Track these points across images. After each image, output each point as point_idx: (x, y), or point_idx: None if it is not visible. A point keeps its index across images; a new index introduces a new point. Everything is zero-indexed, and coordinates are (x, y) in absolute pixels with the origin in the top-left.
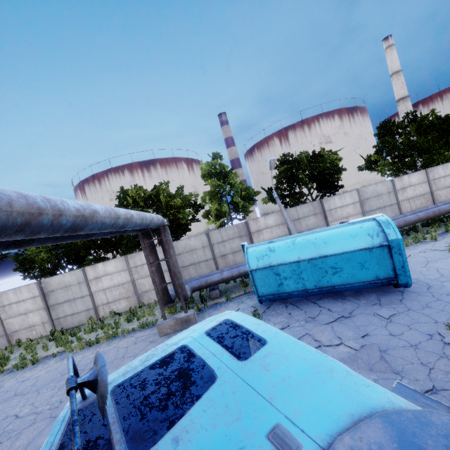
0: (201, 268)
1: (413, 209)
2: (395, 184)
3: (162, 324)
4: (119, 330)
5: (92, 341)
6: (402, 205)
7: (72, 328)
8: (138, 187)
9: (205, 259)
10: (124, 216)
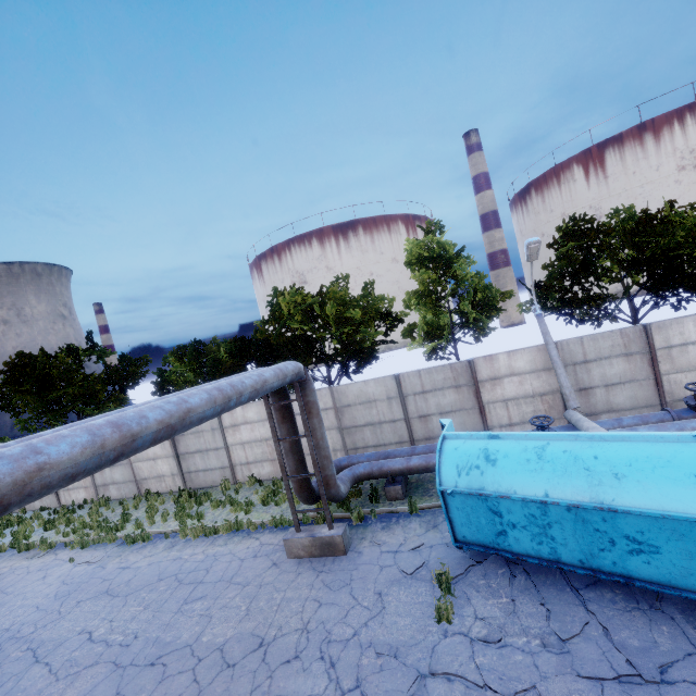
0: (383, 432)
1: None
2: None
3: (291, 540)
4: (248, 516)
5: (209, 529)
6: None
7: (204, 487)
8: (294, 290)
9: (391, 419)
10: (158, 427)
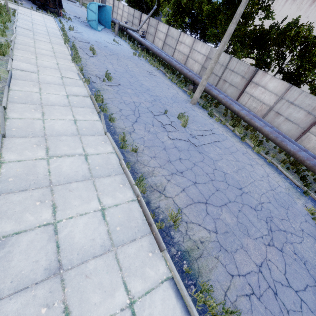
0: (130, 24)
1: (177, 59)
2: (180, 36)
3: None
4: None
5: None
6: (175, 52)
7: None
8: None
9: (131, 22)
10: None
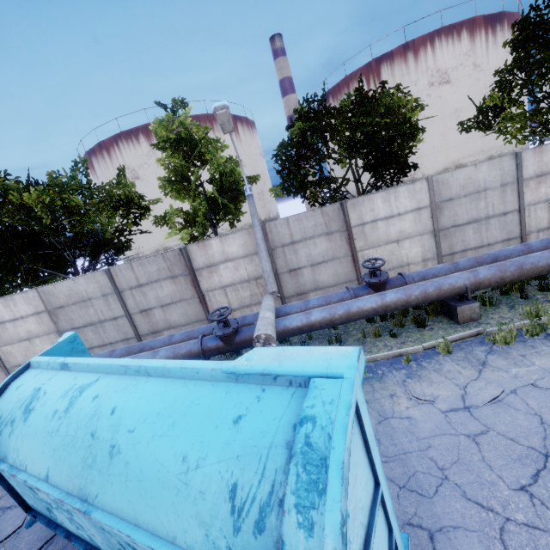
0: (107, 331)
1: None
2: (523, 165)
3: None
4: None
5: None
6: (530, 214)
7: None
8: None
9: (112, 317)
10: None
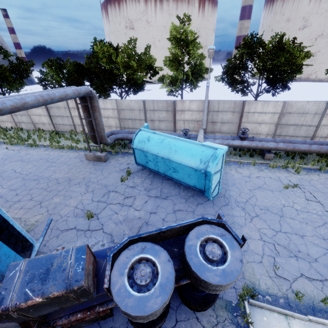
0: (136, 123)
1: None
2: None
3: (87, 154)
4: (77, 145)
5: (61, 147)
6: (320, 129)
7: (63, 131)
8: (103, 43)
9: (139, 119)
10: (11, 107)
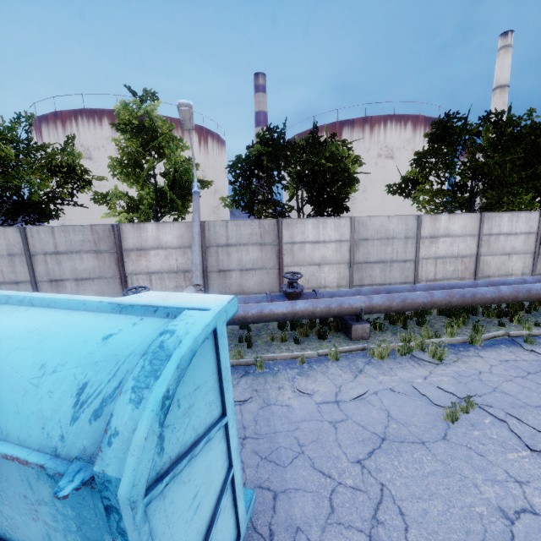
0: None
1: (439, 277)
2: (422, 226)
3: None
4: None
5: None
6: (422, 266)
7: None
8: None
9: (13, 280)
10: None
